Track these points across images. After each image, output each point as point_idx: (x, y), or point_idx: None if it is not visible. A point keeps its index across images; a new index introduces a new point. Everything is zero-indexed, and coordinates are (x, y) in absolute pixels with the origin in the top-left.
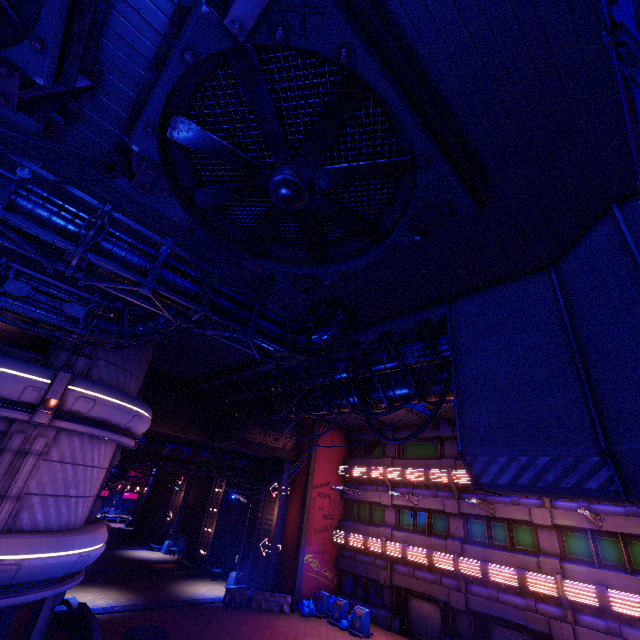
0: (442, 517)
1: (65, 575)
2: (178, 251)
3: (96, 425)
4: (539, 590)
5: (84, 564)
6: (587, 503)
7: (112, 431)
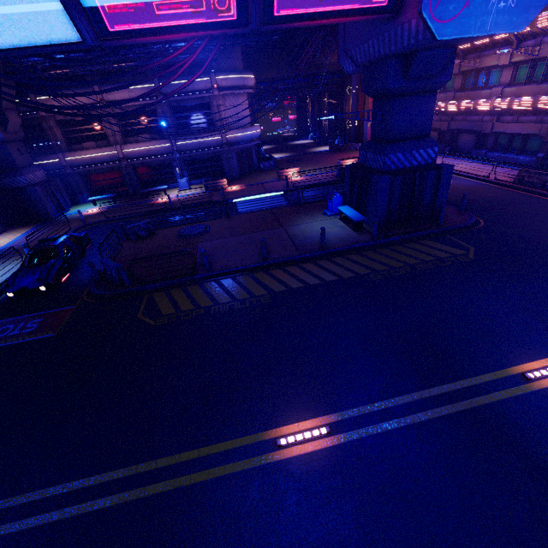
0: (453, 78)
1: (251, 140)
2: None
3: (233, 89)
4: (482, 109)
5: (255, 137)
6: (541, 37)
7: (239, 89)
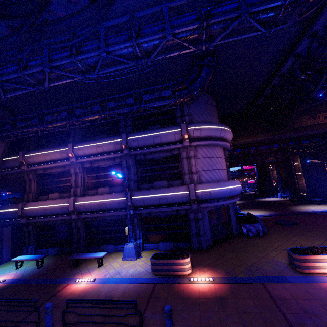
0: None
1: (230, 197)
2: (171, 4)
3: (207, 140)
4: None
5: (235, 192)
6: None
7: (215, 140)
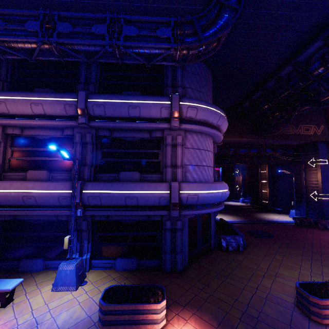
0: None
1: (217, 203)
2: None
3: (201, 125)
4: None
5: (224, 198)
6: None
7: (211, 128)
